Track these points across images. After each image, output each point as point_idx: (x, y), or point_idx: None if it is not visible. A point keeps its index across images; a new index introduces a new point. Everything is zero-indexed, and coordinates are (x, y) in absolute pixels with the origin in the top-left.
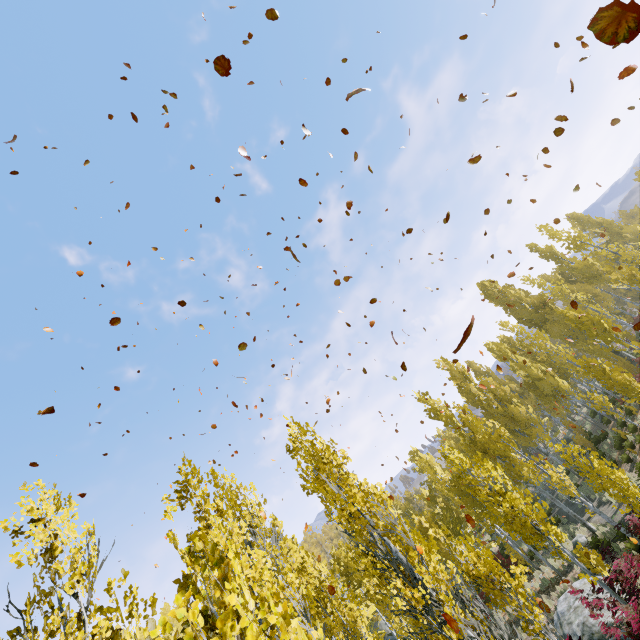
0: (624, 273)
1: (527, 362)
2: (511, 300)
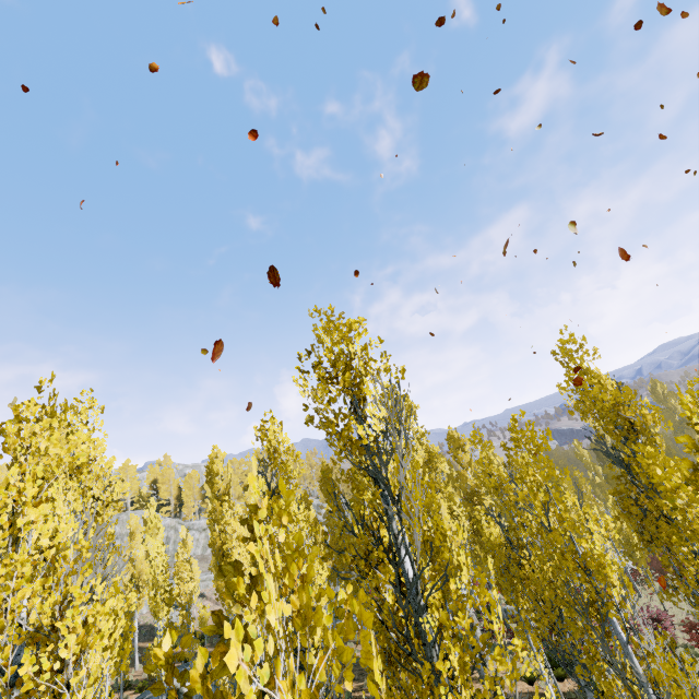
0: None
1: None
2: (668, 406)
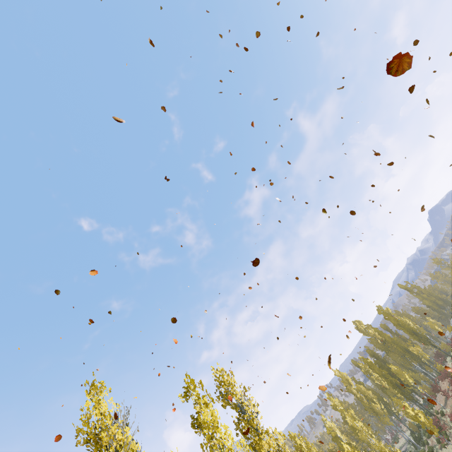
0: (416, 347)
1: (380, 377)
2: (370, 335)
